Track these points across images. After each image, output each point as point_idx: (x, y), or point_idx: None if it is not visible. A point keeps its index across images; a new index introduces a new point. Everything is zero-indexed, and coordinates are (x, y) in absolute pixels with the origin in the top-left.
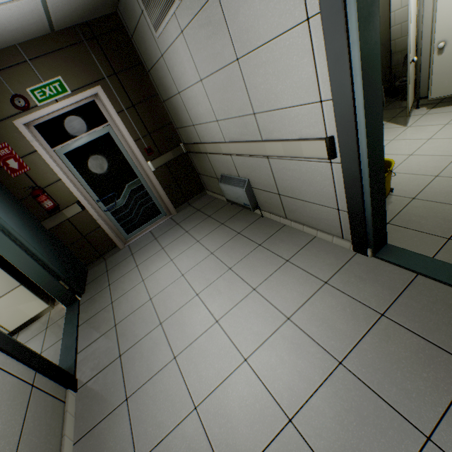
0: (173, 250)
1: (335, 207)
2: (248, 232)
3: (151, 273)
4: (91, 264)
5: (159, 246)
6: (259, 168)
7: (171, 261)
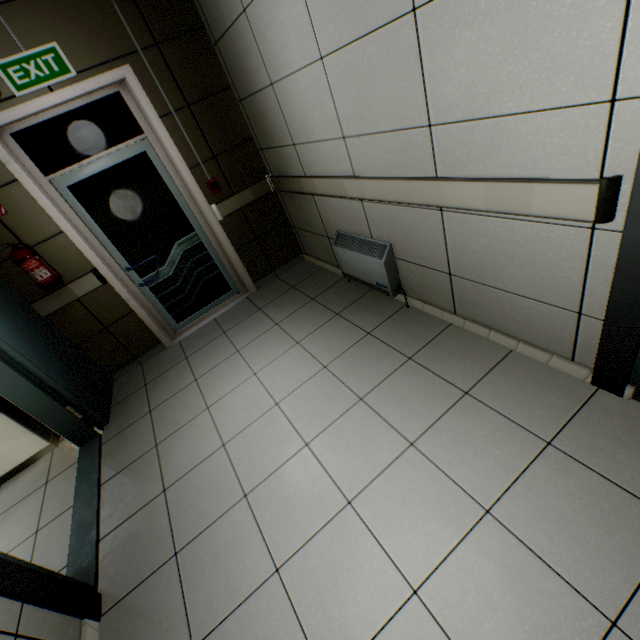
0: (256, 356)
1: (572, 309)
2: (385, 333)
3: (221, 396)
4: (118, 371)
5: (231, 347)
6: (417, 227)
7: (255, 376)
